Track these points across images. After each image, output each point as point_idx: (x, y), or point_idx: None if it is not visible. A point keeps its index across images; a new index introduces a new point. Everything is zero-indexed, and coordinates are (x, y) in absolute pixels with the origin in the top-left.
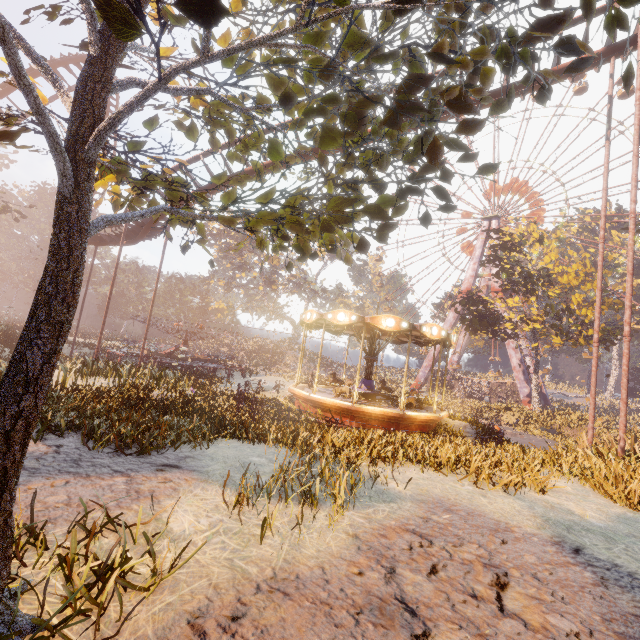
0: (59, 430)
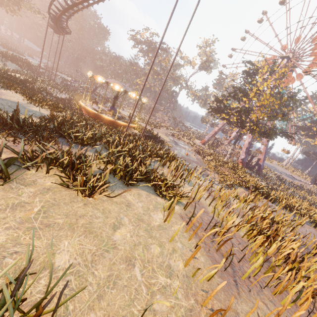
0: None
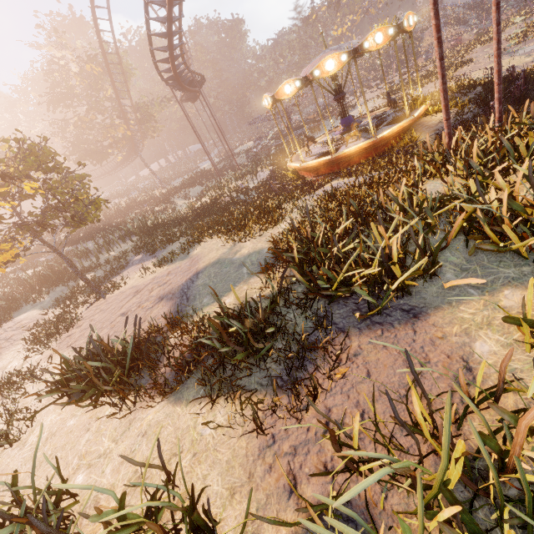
0: (146, 250)
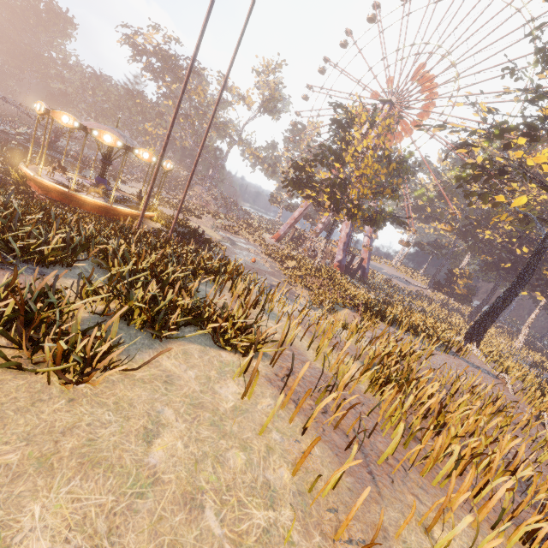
0: None
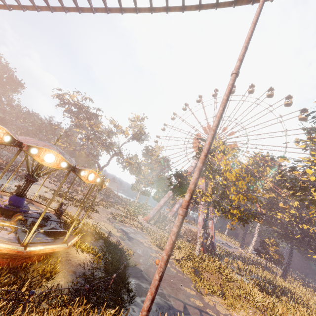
0: None
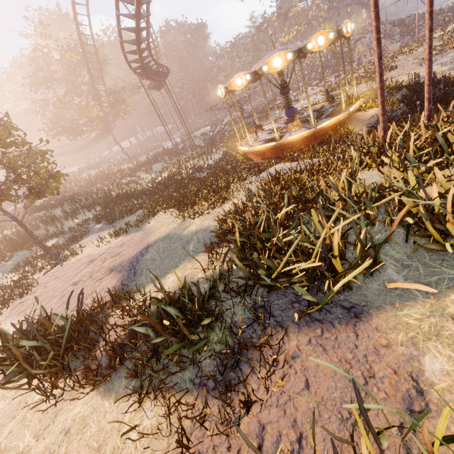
0: (106, 220)
